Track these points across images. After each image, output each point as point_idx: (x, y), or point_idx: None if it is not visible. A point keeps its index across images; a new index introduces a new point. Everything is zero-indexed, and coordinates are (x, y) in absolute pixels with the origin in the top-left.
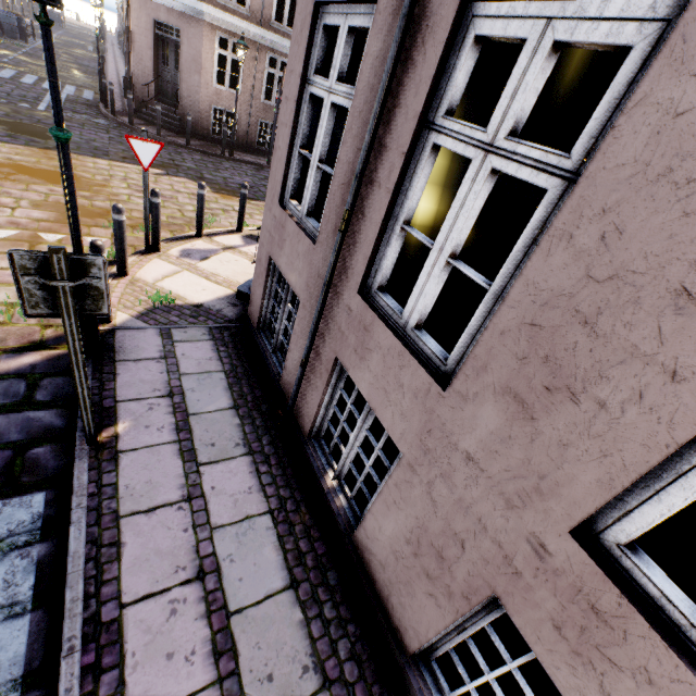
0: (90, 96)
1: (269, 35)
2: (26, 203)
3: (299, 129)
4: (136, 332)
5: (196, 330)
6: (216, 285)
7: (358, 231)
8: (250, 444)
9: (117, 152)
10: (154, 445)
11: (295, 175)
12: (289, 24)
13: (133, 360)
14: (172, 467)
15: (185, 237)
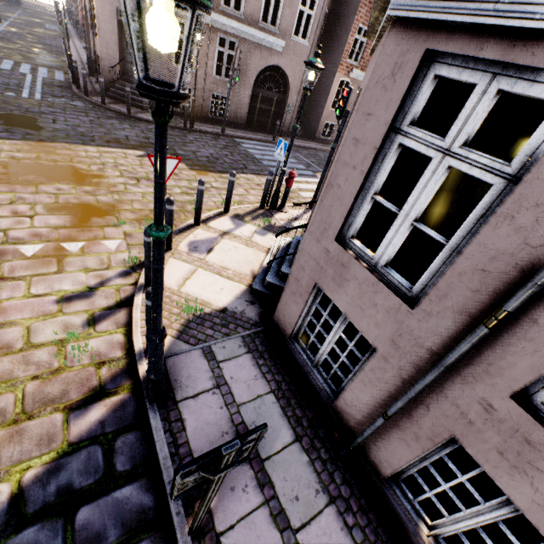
0: (61, 77)
1: (219, 18)
2: (41, 209)
3: (374, 175)
4: (183, 357)
5: (231, 342)
6: (230, 281)
7: (518, 334)
8: (327, 487)
9: (101, 136)
10: (247, 514)
11: (361, 217)
12: (225, 2)
13: (191, 396)
14: (272, 542)
15: (186, 227)
